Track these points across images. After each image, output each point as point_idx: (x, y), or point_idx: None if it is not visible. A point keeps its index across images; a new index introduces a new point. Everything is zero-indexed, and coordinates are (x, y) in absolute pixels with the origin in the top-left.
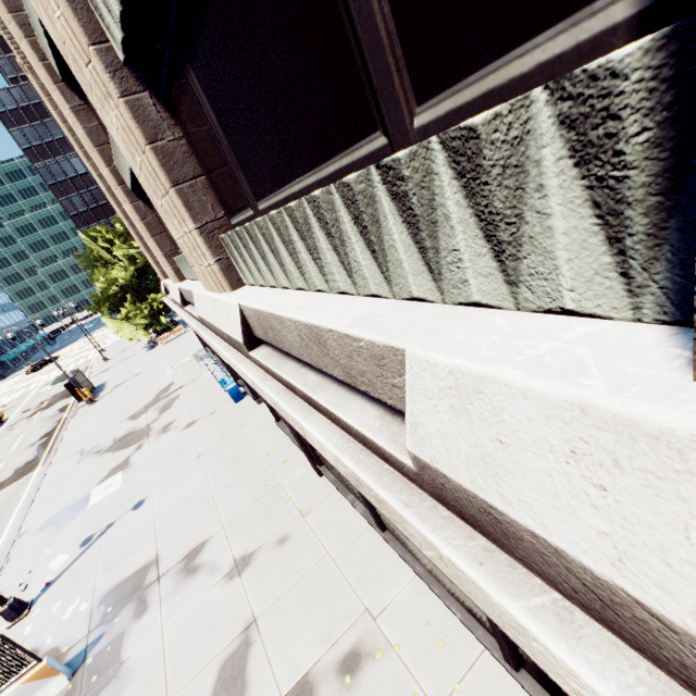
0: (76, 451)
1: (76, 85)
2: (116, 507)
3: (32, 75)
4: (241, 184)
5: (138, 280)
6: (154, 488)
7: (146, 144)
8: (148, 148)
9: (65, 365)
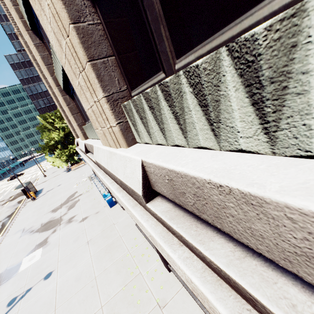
0: (20, 229)
1: (38, 32)
2: (34, 275)
3: (21, 37)
4: (159, 44)
5: (64, 138)
6: (59, 264)
7: (69, 23)
8: (71, 26)
9: (26, 178)
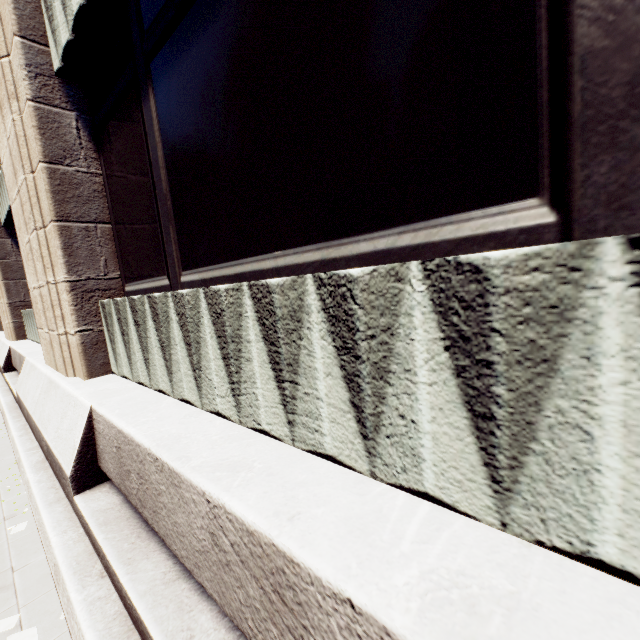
0: None
1: None
2: None
3: None
4: None
5: None
6: None
7: None
8: None
9: None
